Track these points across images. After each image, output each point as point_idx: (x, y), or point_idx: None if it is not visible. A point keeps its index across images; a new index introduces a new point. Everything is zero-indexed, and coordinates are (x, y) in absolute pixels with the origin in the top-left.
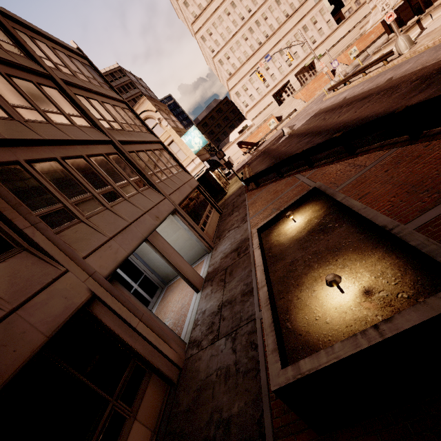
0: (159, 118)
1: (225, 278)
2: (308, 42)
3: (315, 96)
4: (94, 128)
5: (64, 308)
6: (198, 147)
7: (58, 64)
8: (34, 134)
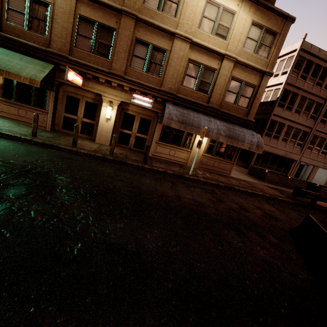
0: None
1: None
2: None
3: None
4: None
5: (294, 158)
6: None
7: None
8: None
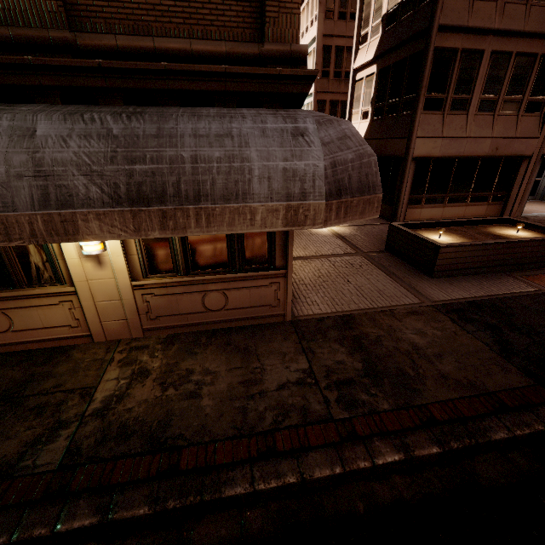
0: None
1: None
2: None
3: None
4: None
5: (522, 151)
6: None
7: None
8: None
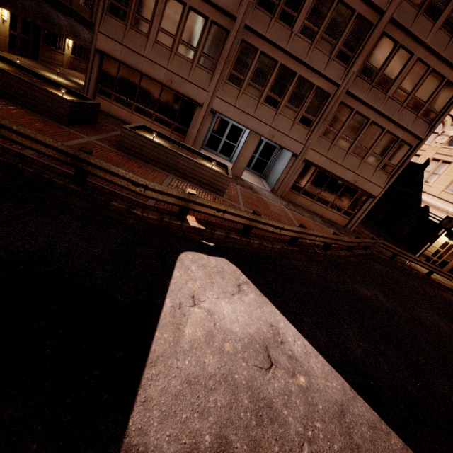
0: None
1: None
2: None
3: None
4: (346, 68)
5: (194, 96)
6: None
7: (434, 2)
8: (286, 43)
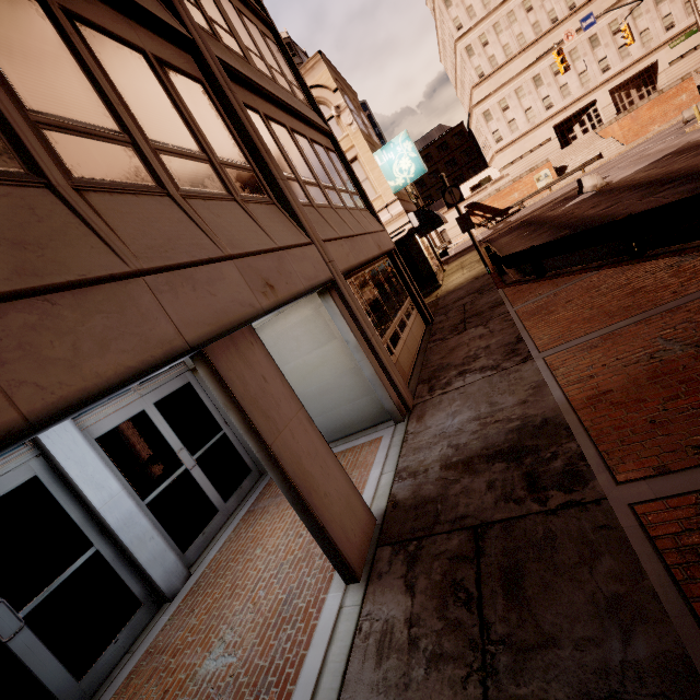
0: (338, 106)
1: (483, 596)
2: (656, 25)
3: (650, 133)
4: None
5: None
6: (403, 178)
7: None
8: None
